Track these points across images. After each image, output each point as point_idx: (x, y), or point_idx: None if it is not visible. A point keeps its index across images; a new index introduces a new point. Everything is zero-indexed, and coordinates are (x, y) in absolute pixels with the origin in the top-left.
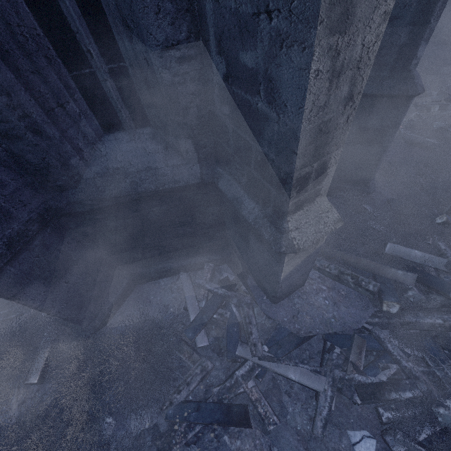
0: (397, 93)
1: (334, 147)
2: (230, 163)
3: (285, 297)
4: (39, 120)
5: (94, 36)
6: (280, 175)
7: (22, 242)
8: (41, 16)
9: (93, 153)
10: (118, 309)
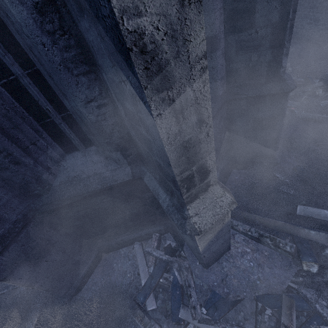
0: (275, 92)
1: (206, 153)
2: (148, 164)
3: (214, 261)
4: (18, 155)
5: (49, 100)
6: (171, 177)
7: (11, 237)
8: (17, 96)
9: (59, 168)
10: (90, 276)
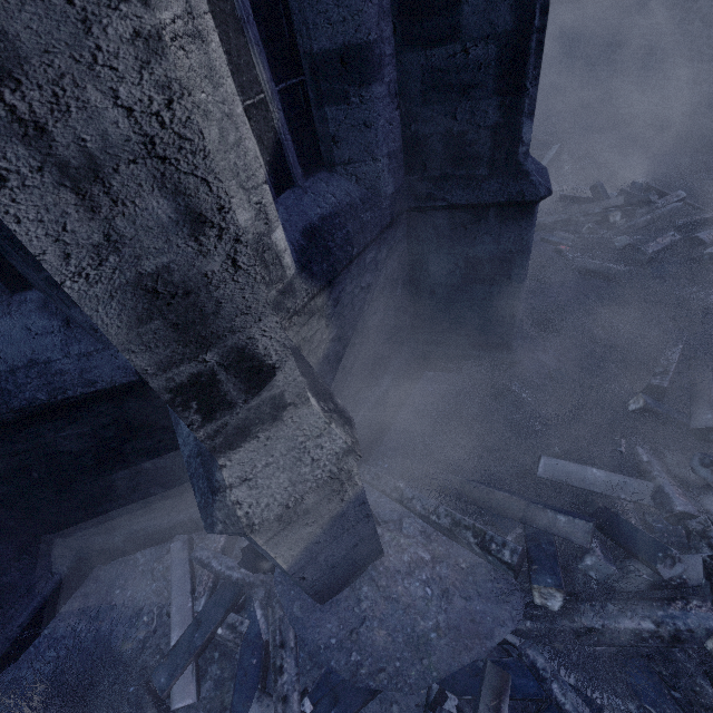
0: (507, 199)
1: (244, 318)
2: None
3: (342, 586)
4: None
5: None
6: None
7: None
8: None
9: None
10: (49, 623)
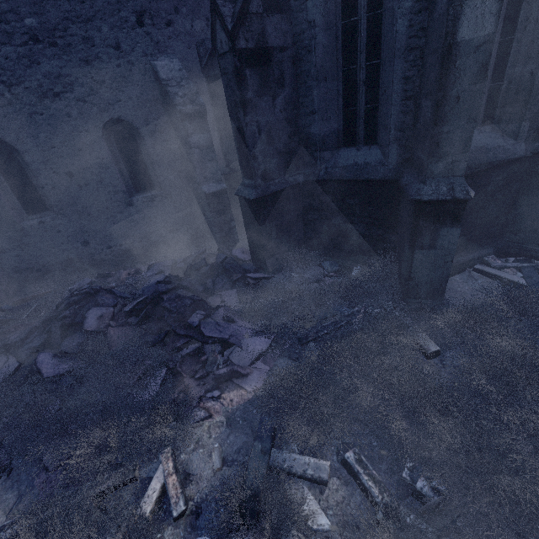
0: None
1: None
2: None
3: None
4: None
5: (494, 68)
6: None
7: None
8: None
9: None
10: None
